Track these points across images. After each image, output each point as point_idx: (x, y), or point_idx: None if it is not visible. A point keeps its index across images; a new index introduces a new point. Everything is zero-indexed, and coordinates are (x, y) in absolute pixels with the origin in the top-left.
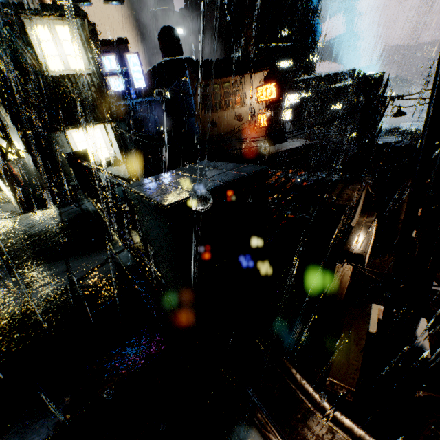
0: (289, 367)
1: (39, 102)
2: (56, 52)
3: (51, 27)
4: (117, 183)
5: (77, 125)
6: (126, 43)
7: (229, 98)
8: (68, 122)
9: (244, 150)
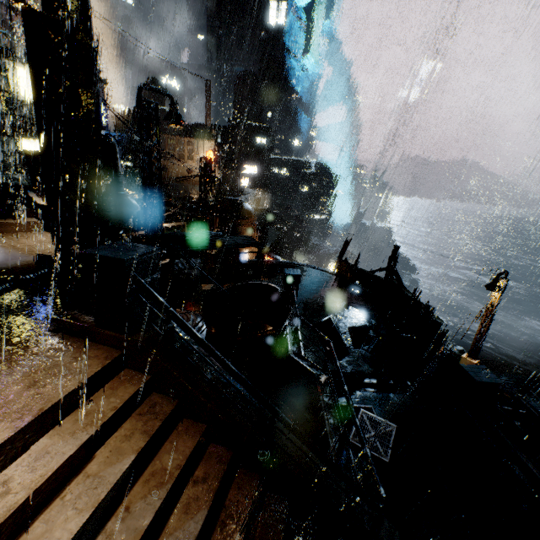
0: None
1: (1, 113)
2: (26, 85)
3: (27, 69)
4: None
5: (28, 136)
6: (103, 83)
7: (182, 153)
8: (21, 132)
9: (186, 196)
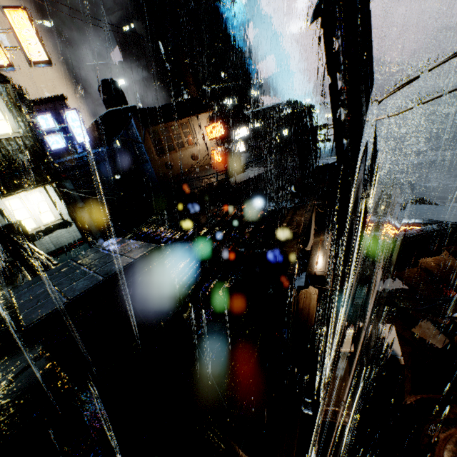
0: (231, 444)
1: None
2: None
3: None
4: (68, 247)
5: (10, 192)
6: (63, 100)
7: (180, 140)
8: None
9: (204, 187)
